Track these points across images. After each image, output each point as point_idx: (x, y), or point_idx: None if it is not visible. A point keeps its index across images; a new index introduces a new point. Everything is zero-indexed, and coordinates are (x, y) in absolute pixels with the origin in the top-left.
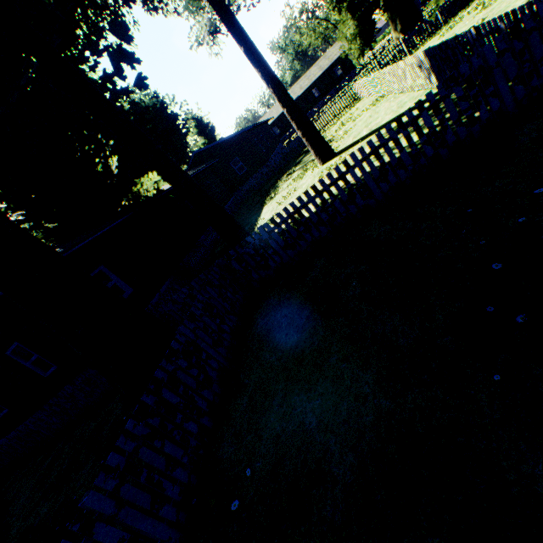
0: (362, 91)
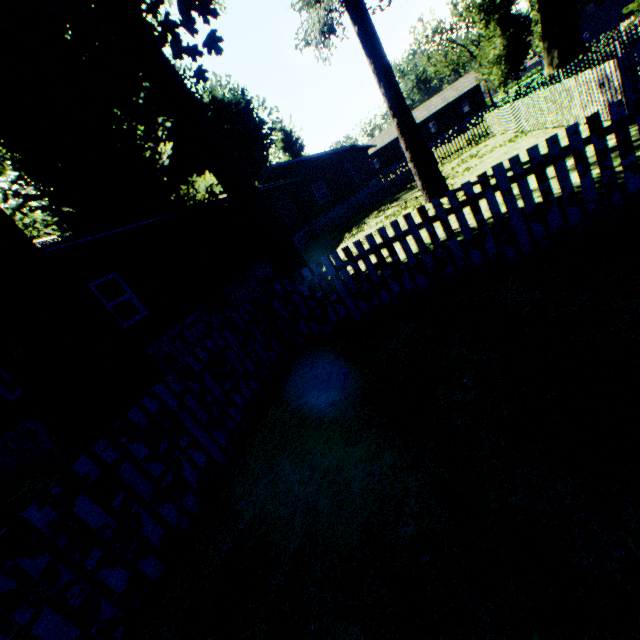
0: (497, 125)
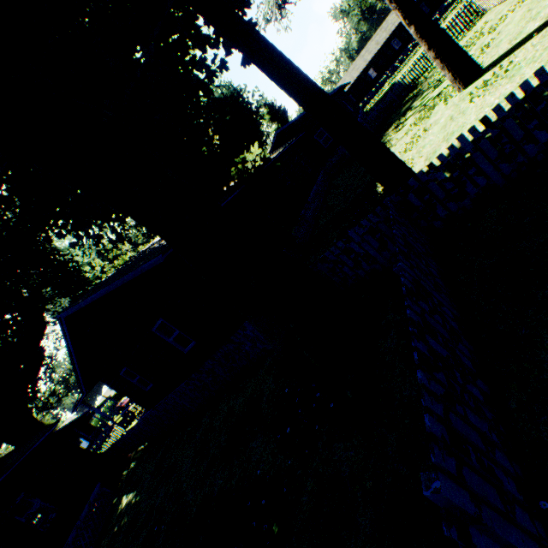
0: None
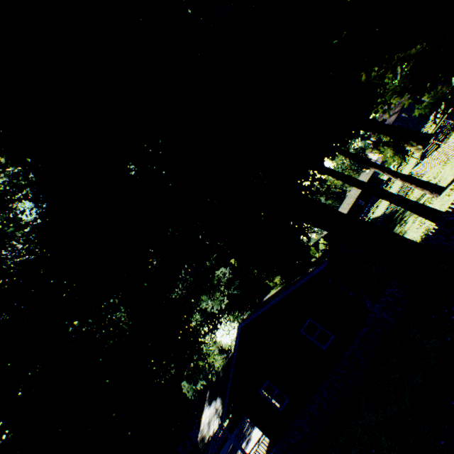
0: (423, 169)
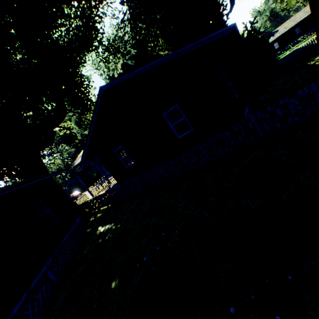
0: None
